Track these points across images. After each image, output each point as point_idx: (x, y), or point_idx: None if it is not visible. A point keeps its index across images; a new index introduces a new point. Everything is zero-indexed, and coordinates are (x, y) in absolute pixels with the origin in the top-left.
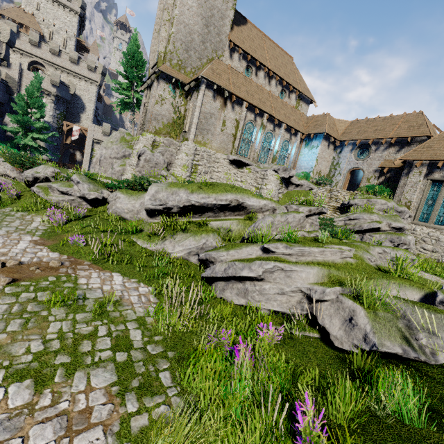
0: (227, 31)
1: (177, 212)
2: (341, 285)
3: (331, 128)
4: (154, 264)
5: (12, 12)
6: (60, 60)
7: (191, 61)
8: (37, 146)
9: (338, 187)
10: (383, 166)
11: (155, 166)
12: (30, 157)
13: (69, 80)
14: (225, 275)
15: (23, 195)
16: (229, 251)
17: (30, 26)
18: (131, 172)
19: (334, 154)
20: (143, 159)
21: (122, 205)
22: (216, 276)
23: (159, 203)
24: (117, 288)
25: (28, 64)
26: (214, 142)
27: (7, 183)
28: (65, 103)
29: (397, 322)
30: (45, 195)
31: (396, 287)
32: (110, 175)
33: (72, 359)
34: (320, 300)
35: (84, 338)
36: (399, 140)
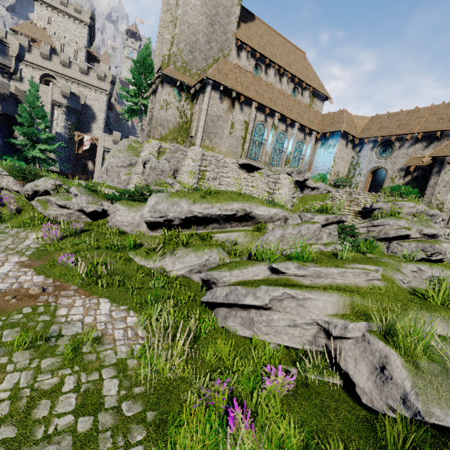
0: (233, 29)
1: (179, 224)
2: (368, 319)
3: (349, 125)
4: (150, 286)
5: (25, 28)
6: (70, 71)
7: (196, 62)
8: (45, 158)
9: (358, 189)
10: (409, 164)
11: (161, 173)
12: (32, 170)
13: (80, 91)
14: (226, 301)
15: (24, 209)
16: (232, 271)
17: (42, 40)
18: (137, 181)
19: (352, 153)
20: (148, 167)
21: (121, 218)
22: (216, 302)
23: (159, 215)
24: (101, 320)
25: (40, 77)
26: (223, 146)
27: (11, 197)
28: (76, 113)
29: (447, 378)
30: (43, 209)
31: (441, 322)
32: (117, 184)
33: (18, 432)
34: (342, 336)
35: (43, 397)
36: (427, 135)
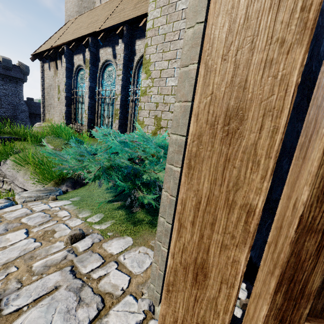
0: None
1: None
2: None
3: None
4: None
5: None
6: None
7: None
8: None
9: None
10: None
11: None
12: None
13: None
14: None
15: None
16: None
17: None
18: None
19: None
20: None
21: None
22: None
23: None
24: None
25: None
26: (56, 115)
27: None
28: None
29: None
30: None
31: None
32: None
33: None
34: None
35: None
36: None
